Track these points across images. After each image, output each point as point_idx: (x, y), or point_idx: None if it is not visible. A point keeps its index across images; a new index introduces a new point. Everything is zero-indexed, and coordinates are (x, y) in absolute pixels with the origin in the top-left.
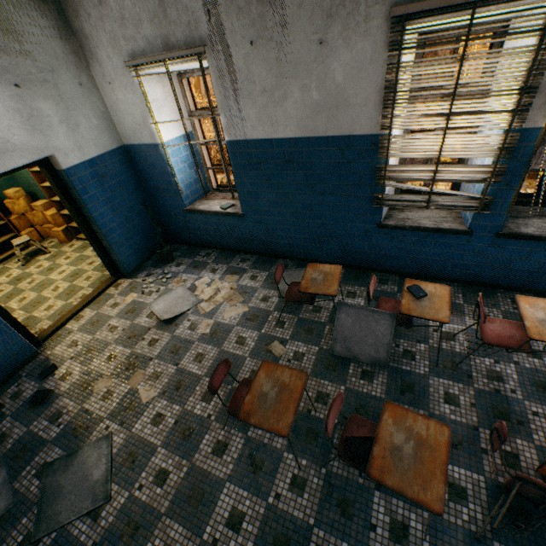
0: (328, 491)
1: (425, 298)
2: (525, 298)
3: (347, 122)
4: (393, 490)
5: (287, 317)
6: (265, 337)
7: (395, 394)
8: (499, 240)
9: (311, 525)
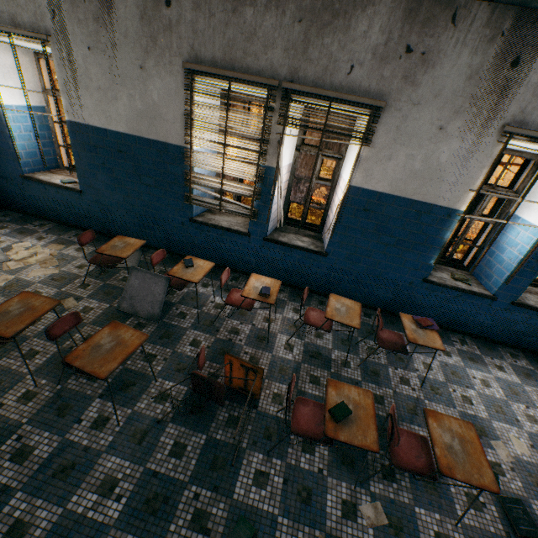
0: (54, 401)
1: (193, 267)
2: (257, 275)
3: (163, 132)
4: (78, 368)
5: (95, 282)
6: (63, 294)
7: (155, 339)
8: (266, 243)
9: (24, 423)
